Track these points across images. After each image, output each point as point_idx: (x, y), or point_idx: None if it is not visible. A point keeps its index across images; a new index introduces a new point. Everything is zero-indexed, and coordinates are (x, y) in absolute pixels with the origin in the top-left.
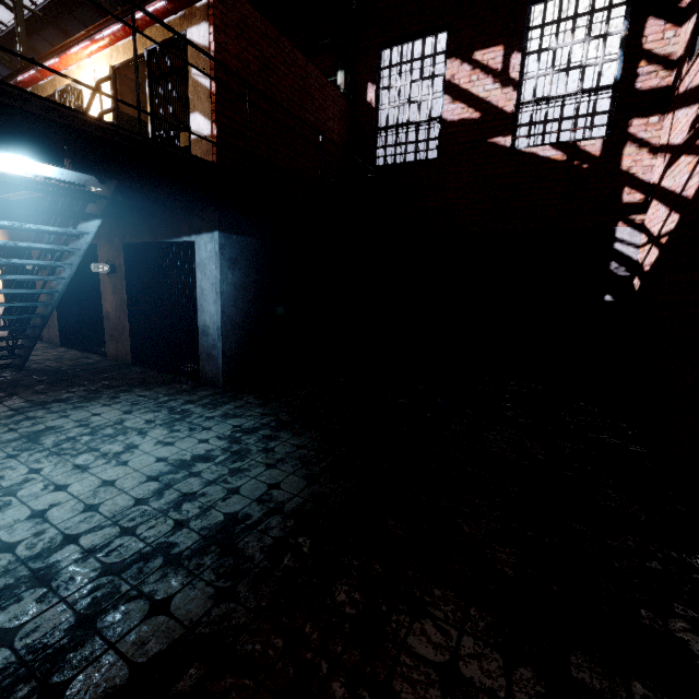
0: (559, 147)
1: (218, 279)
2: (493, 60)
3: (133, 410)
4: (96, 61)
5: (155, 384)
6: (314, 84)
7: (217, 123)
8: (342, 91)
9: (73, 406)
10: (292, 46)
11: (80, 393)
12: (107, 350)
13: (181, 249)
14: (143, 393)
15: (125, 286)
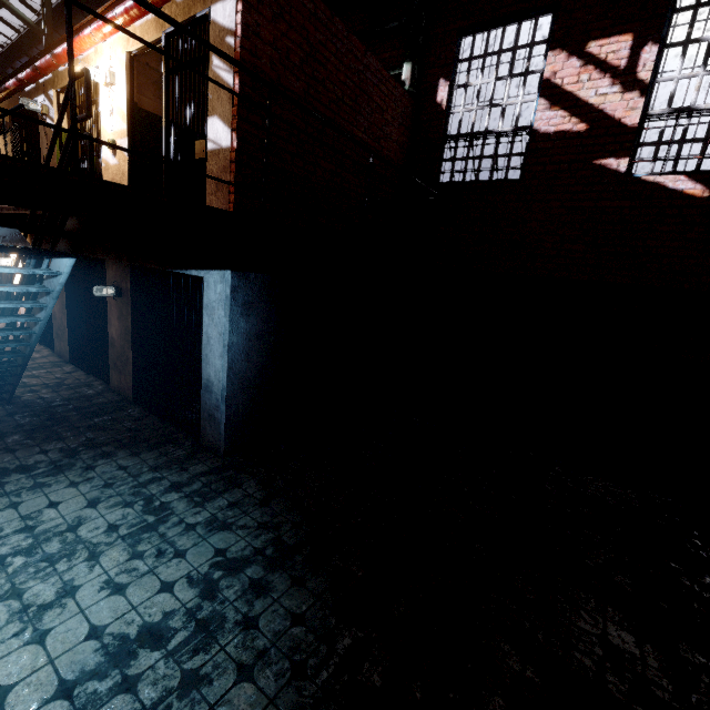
0: (700, 179)
1: (227, 329)
2: (614, 54)
3: (102, 498)
4: (113, 46)
5: (146, 445)
6: (371, 80)
7: (239, 133)
8: (406, 88)
9: (33, 483)
10: (347, 30)
11: (53, 455)
12: (111, 379)
13: (190, 283)
14: (126, 462)
15: (130, 314)
